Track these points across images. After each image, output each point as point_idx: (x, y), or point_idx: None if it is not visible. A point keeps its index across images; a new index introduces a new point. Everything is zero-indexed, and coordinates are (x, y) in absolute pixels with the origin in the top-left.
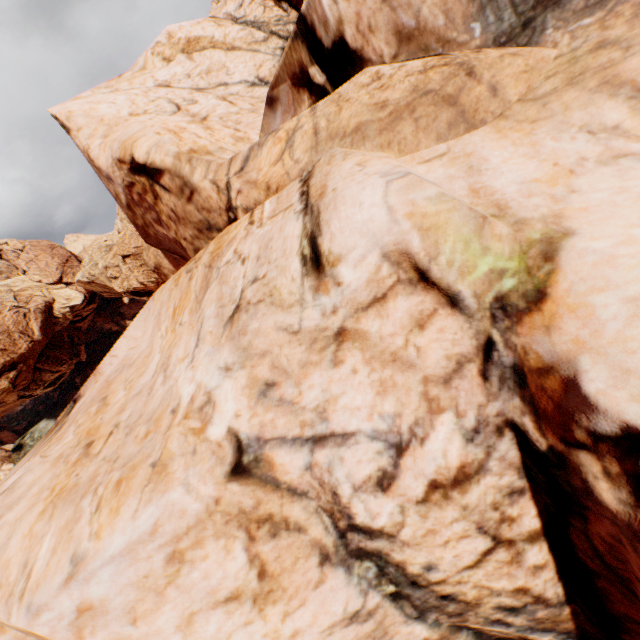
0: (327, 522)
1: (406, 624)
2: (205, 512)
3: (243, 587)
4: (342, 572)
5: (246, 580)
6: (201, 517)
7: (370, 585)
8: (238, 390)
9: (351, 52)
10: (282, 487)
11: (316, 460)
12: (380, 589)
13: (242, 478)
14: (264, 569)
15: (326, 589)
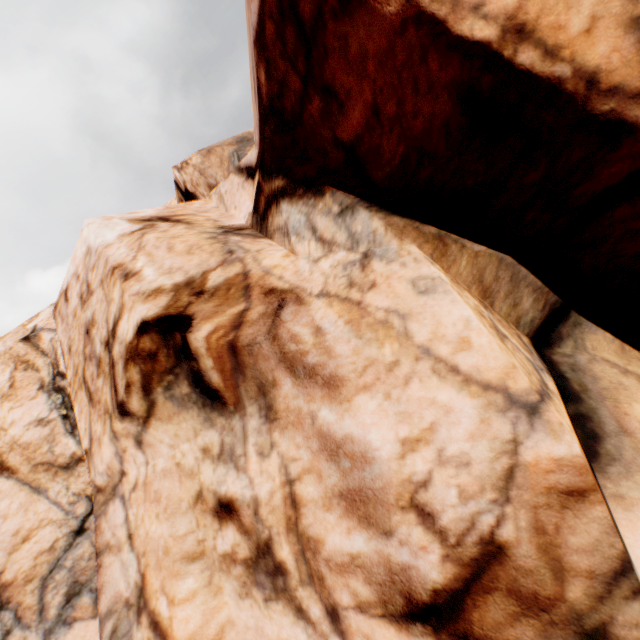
0: (52, 371)
1: (66, 436)
2: (4, 352)
3: (1, 389)
4: (47, 396)
5: (4, 386)
6: (2, 354)
7: (56, 407)
8: (50, 312)
9: (191, 194)
10: (40, 350)
11: (56, 337)
12: (60, 411)
13: (26, 342)
14: (14, 384)
15: (35, 402)
